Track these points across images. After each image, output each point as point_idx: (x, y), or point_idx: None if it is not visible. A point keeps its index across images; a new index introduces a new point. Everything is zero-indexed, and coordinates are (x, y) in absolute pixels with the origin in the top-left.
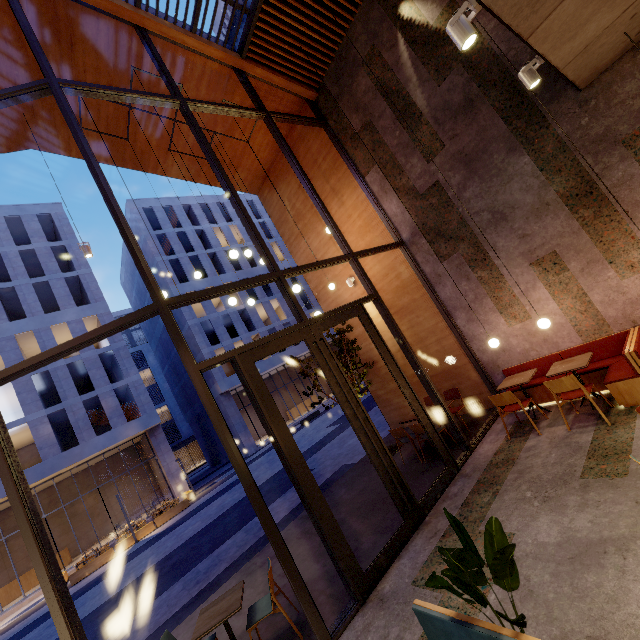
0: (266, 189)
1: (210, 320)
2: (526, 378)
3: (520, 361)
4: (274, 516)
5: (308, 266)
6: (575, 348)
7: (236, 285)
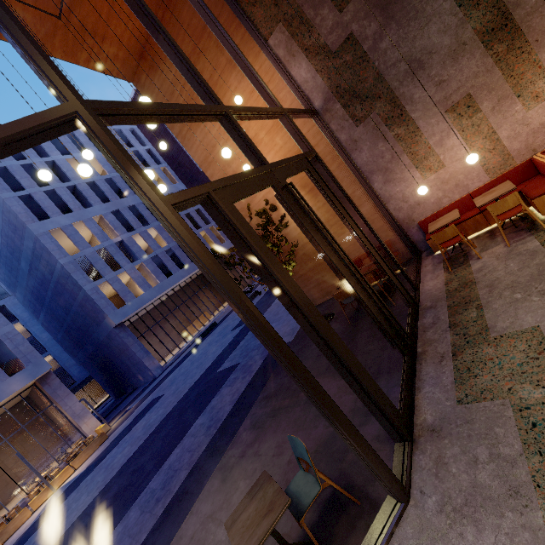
0: (143, 73)
1: (86, 256)
2: (455, 216)
3: (433, 210)
4: (219, 412)
5: (249, 109)
6: (484, 186)
7: (181, 107)
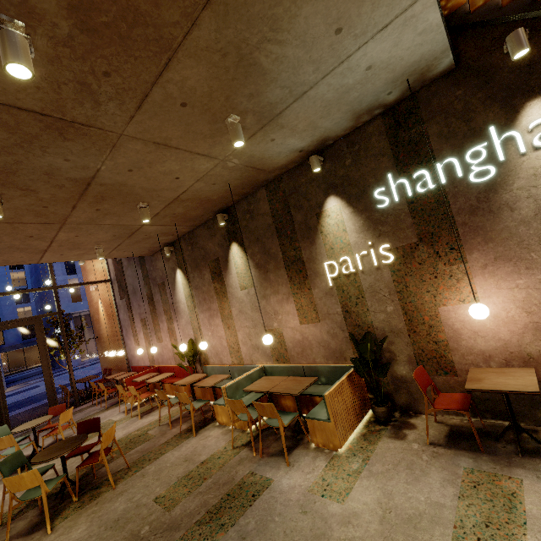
0: None
1: None
2: (114, 376)
3: (137, 364)
4: None
5: (8, 293)
6: (146, 367)
7: None
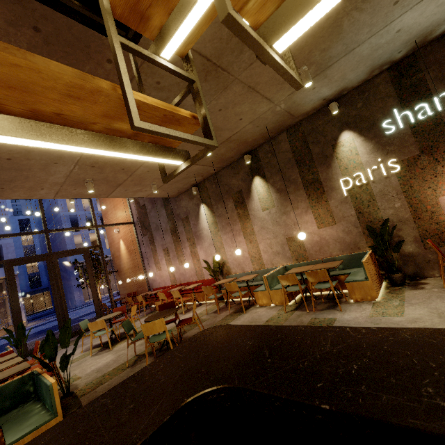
0: None
1: (77, 215)
2: (144, 294)
3: (158, 286)
4: None
5: (65, 229)
6: (168, 286)
7: (19, 234)
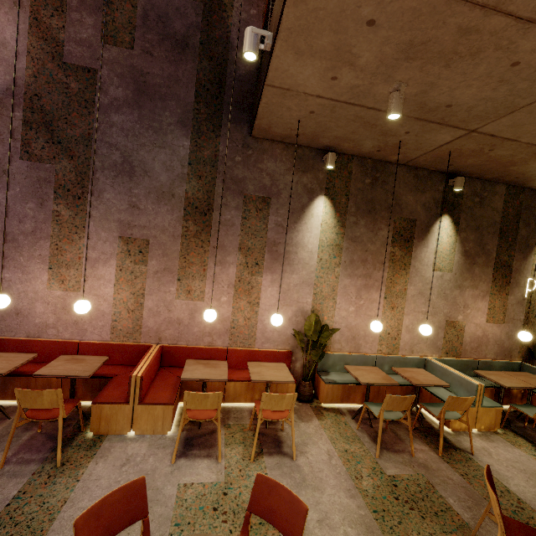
0: None
1: None
2: (8, 367)
3: (30, 335)
4: None
5: None
6: (99, 344)
7: None
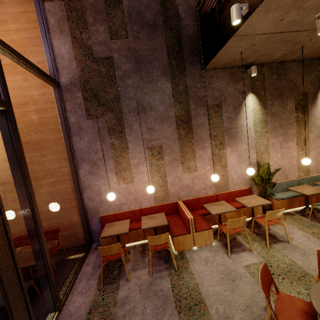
0: None
1: None
2: (126, 228)
3: (115, 211)
4: None
5: None
6: (150, 207)
7: None
